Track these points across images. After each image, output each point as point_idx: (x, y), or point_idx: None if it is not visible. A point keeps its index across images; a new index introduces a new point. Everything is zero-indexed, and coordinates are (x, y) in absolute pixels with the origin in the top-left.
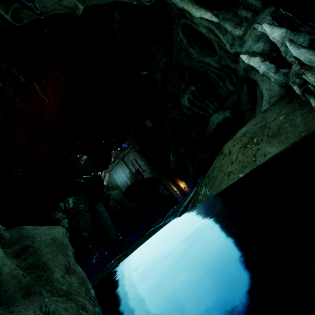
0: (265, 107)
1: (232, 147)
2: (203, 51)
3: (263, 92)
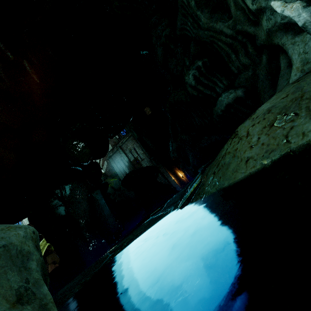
0: (295, 77)
1: (250, 128)
2: (214, 15)
3: (292, 58)
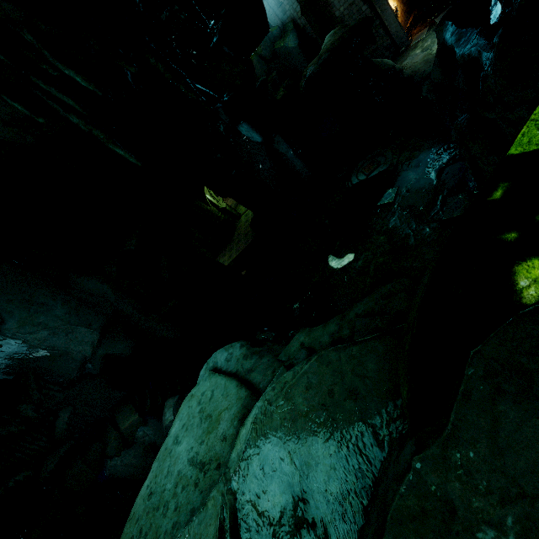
0: None
1: None
2: None
3: None
